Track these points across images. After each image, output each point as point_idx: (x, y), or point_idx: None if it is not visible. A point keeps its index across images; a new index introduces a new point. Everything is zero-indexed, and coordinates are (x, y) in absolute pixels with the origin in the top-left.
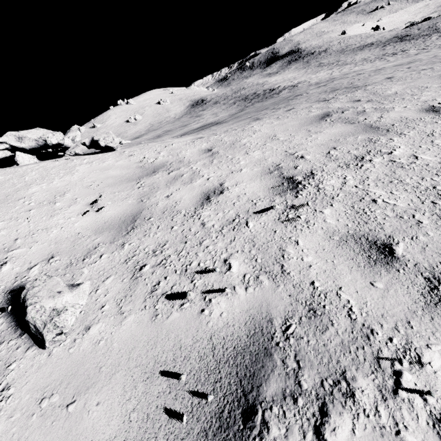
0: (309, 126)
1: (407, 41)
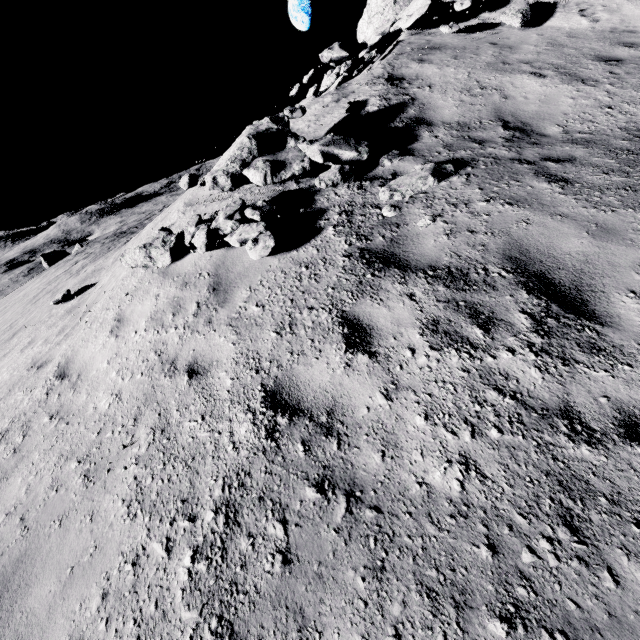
0: None
1: None
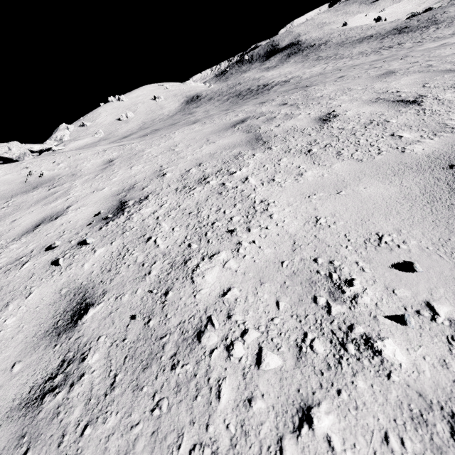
0: (214, 134)
1: (405, 33)
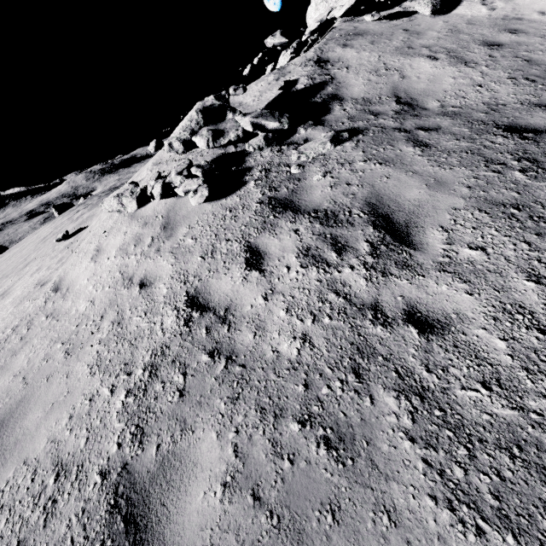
0: None
1: None
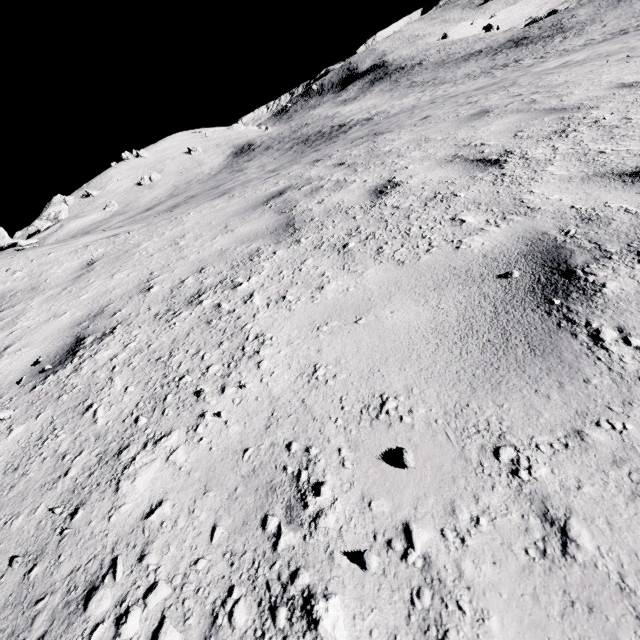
0: (237, 216)
1: (524, 46)
